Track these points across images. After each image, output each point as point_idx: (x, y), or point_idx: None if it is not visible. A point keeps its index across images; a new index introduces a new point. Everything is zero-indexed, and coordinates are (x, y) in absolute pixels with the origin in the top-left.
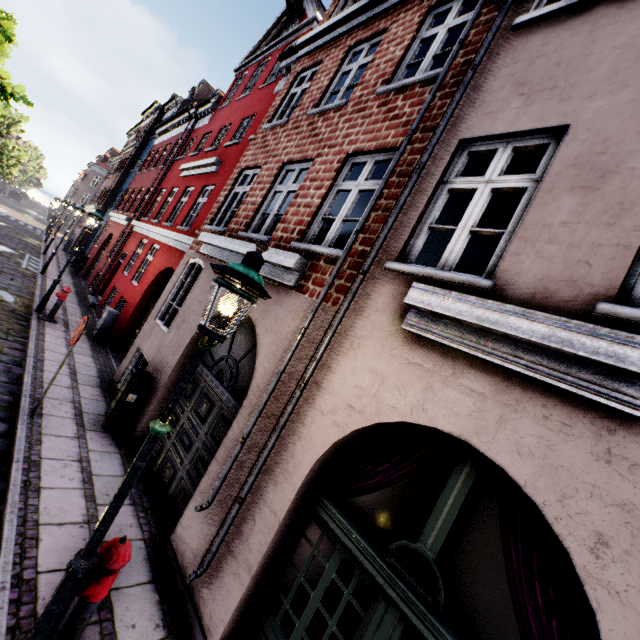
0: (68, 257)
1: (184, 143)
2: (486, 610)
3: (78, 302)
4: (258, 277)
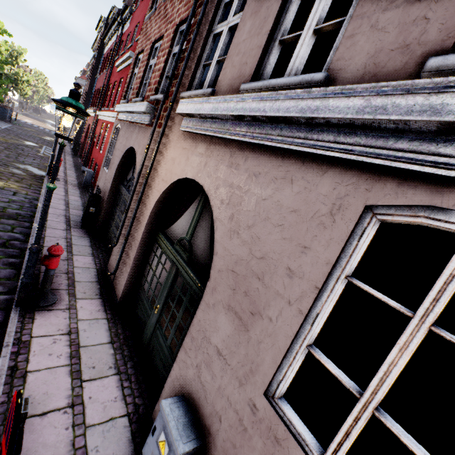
0: (71, 146)
1: (118, 46)
2: (202, 254)
3: (75, 170)
4: (76, 103)
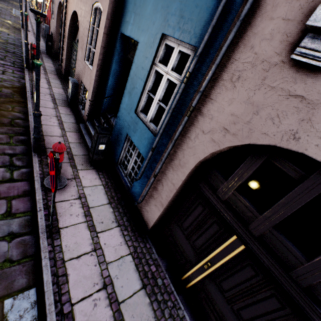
0: None
1: None
2: None
3: None
4: None
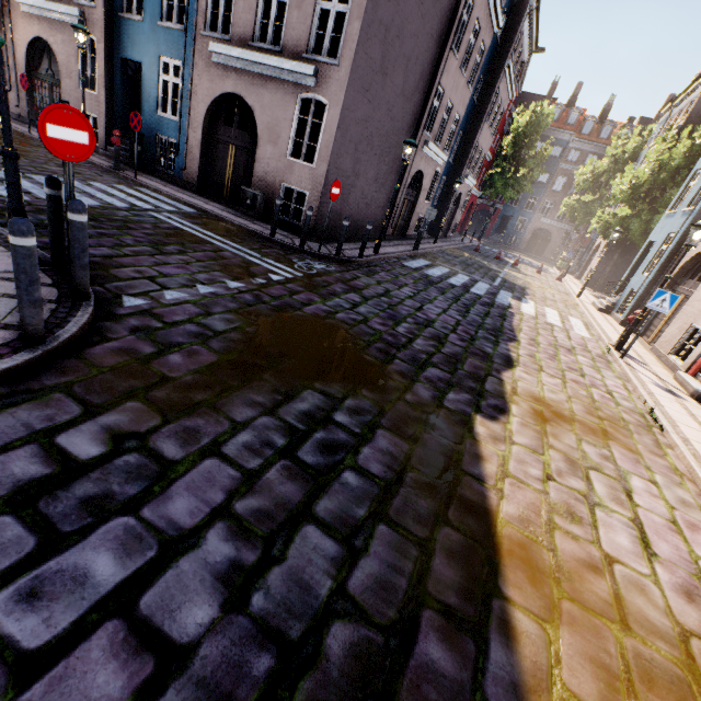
0: None
1: None
2: (59, 72)
3: None
4: None
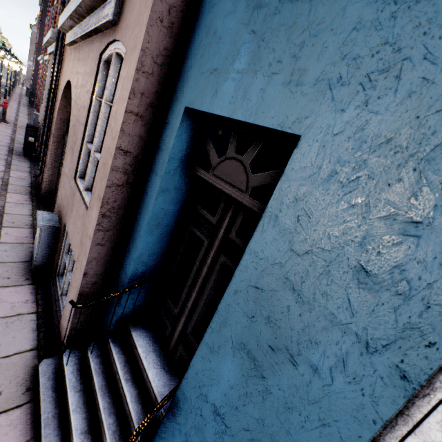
0: (28, 99)
1: None
2: None
3: (28, 118)
4: None
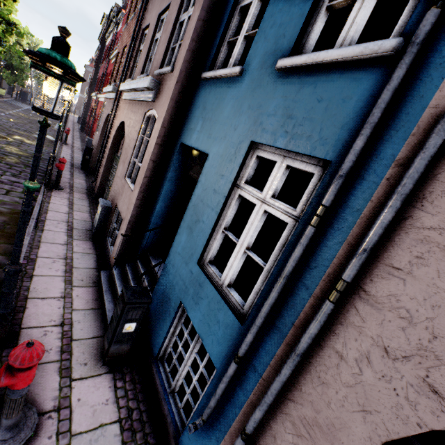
0: (79, 125)
1: (114, 42)
2: None
3: (80, 141)
4: None
